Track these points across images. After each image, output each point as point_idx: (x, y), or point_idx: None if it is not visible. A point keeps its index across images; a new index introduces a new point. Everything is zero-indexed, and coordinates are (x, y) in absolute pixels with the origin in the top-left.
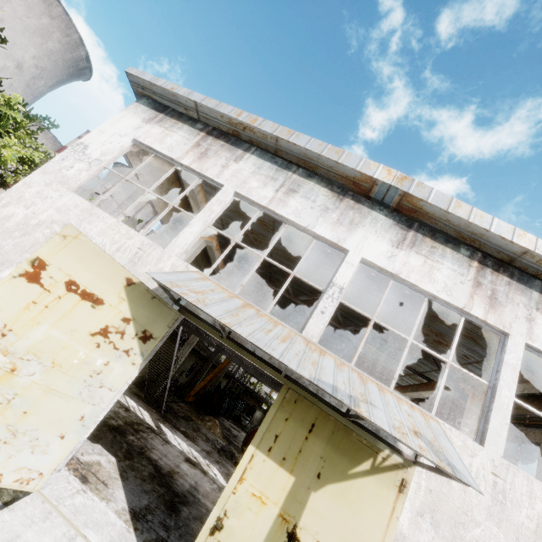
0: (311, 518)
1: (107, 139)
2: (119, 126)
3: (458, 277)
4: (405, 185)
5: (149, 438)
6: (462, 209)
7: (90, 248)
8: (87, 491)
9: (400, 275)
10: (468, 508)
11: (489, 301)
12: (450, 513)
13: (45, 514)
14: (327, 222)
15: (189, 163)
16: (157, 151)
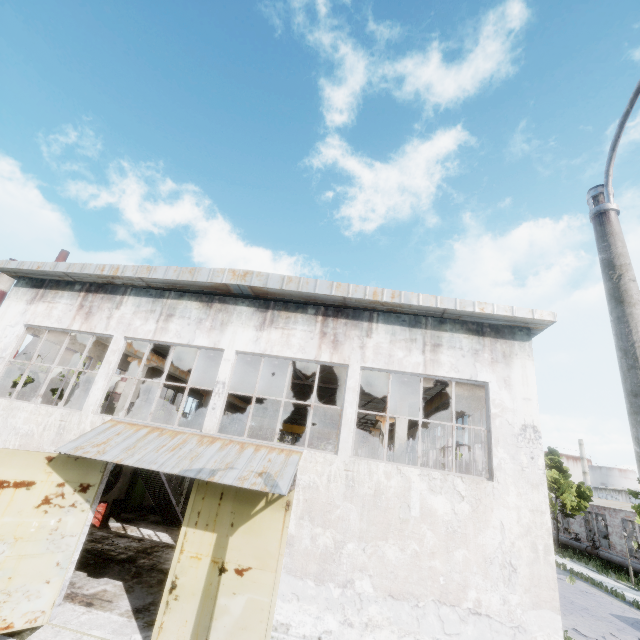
0: (232, 553)
1: (1, 335)
2: (8, 318)
3: (309, 335)
4: (248, 280)
5: (164, 554)
6: (293, 283)
7: (5, 453)
8: (92, 611)
9: (266, 353)
10: (332, 500)
11: (332, 345)
12: (320, 508)
13: (55, 633)
14: (203, 332)
15: (79, 328)
16: (49, 327)
